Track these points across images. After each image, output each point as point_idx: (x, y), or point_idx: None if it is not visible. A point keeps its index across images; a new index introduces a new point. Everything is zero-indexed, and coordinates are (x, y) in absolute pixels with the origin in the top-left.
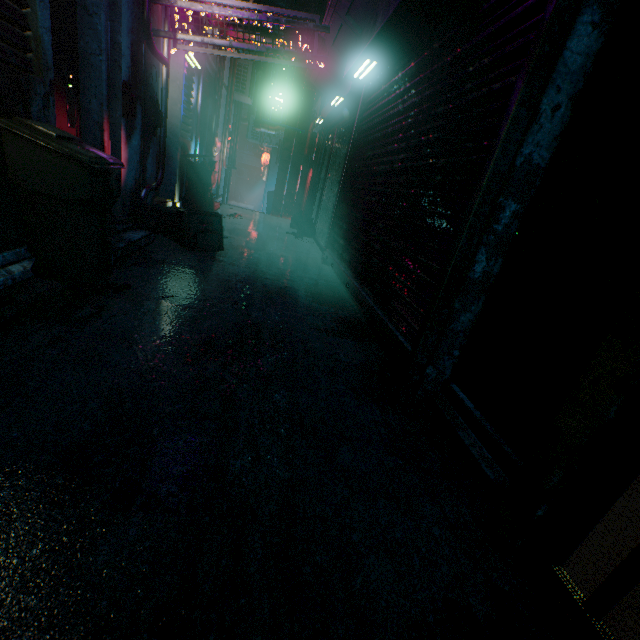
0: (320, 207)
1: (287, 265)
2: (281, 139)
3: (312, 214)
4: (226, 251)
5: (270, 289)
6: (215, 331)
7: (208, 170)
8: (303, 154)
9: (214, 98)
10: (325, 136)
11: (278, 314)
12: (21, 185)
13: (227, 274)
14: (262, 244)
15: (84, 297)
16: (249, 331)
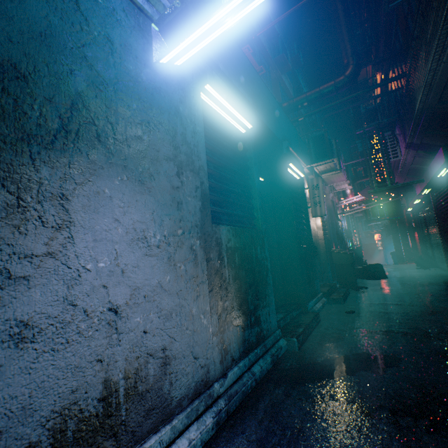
0: (432, 249)
1: (426, 278)
2: (384, 223)
3: (428, 255)
4: (389, 278)
5: (422, 284)
6: (408, 292)
7: (359, 250)
8: (405, 226)
9: (347, 221)
10: (416, 214)
11: (432, 288)
12: (335, 263)
13: (397, 283)
14: (404, 274)
15: (358, 290)
16: (421, 291)
